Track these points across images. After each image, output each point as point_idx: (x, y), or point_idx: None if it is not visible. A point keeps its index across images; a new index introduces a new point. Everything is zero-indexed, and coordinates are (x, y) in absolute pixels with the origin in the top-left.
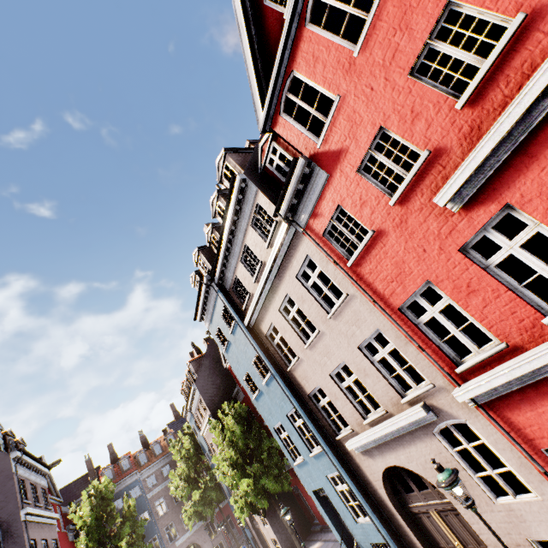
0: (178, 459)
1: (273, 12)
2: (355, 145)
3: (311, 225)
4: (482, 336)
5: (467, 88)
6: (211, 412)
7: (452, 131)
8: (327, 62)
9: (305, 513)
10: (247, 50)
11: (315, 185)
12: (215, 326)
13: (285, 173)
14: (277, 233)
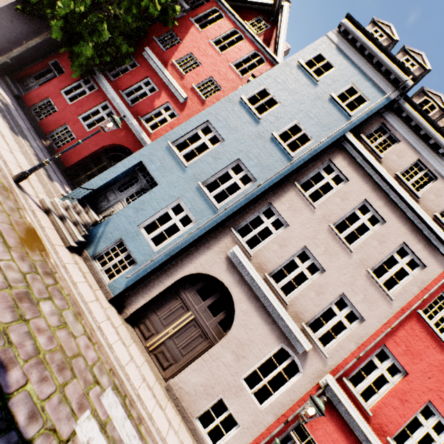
0: None
1: None
2: None
3: None
4: None
5: None
6: None
7: None
8: None
9: (24, 70)
10: None
11: None
12: (334, 58)
13: None
14: None
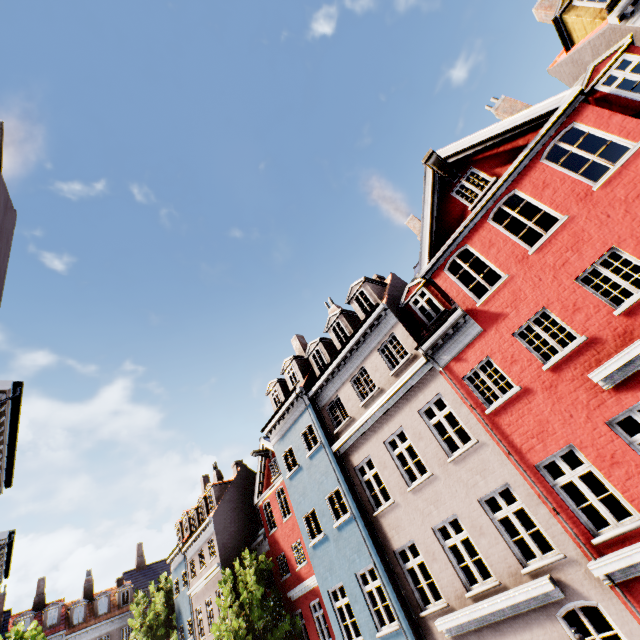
0: (136, 626)
1: (457, 201)
2: (516, 314)
3: (451, 366)
4: (604, 523)
5: (624, 304)
6: (222, 560)
7: (608, 328)
8: (502, 249)
9: None
10: (427, 218)
11: (466, 334)
12: (286, 444)
13: (428, 315)
14: (408, 364)
